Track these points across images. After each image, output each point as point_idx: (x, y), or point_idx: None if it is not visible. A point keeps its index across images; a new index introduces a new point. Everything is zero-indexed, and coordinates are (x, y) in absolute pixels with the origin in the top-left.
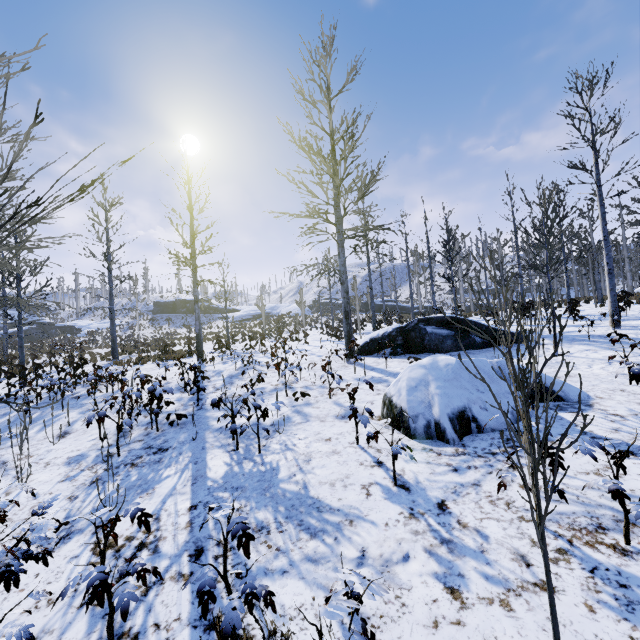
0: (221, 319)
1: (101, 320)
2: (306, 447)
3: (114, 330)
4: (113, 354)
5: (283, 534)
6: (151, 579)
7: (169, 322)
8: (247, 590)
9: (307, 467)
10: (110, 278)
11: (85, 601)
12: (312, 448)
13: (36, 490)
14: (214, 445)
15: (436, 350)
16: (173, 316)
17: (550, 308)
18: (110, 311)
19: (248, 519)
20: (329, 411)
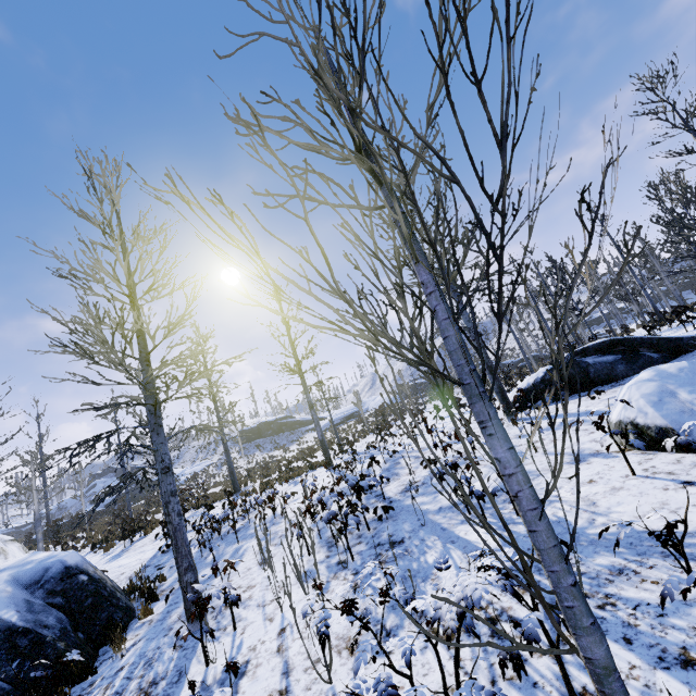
0: (310, 431)
1: (191, 464)
2: (573, 494)
3: (230, 461)
4: (234, 487)
5: (656, 568)
6: (545, 643)
7: (259, 448)
8: (685, 623)
9: (599, 509)
10: (217, 409)
11: (491, 679)
12: (582, 493)
13: (298, 609)
14: (452, 523)
15: (609, 380)
16: (260, 441)
17: (694, 311)
18: (223, 442)
19: (590, 568)
20: (552, 461)
